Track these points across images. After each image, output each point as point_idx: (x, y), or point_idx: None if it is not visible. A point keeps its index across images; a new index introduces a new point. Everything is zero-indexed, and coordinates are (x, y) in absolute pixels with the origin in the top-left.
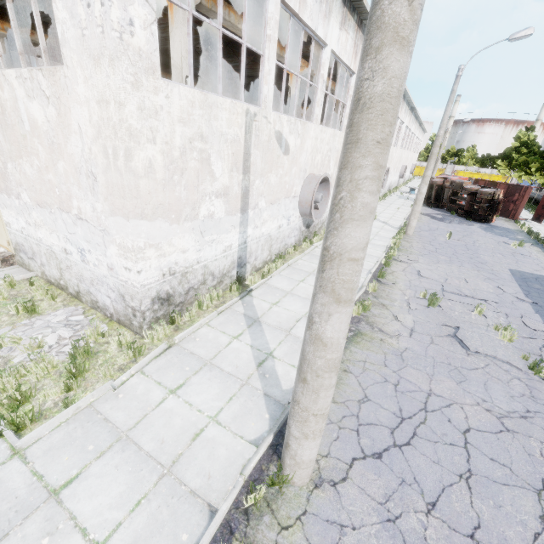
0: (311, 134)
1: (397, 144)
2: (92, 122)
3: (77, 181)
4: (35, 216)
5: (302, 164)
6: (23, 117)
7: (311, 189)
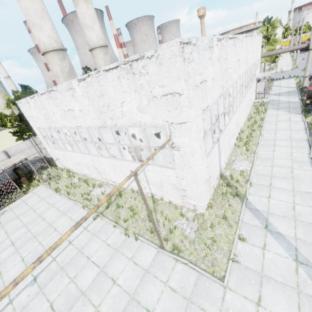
0: None
1: None
2: None
3: None
4: None
5: None
6: None
7: None
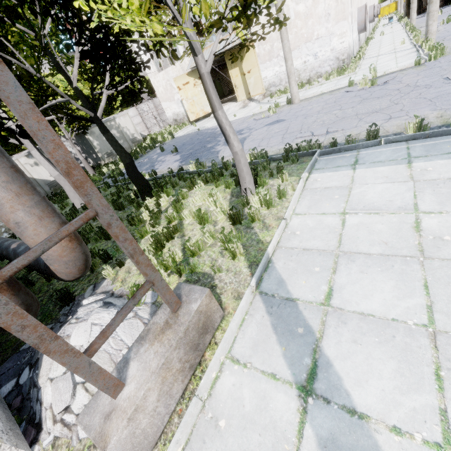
0: None
1: None
2: None
3: (319, 22)
4: None
5: (356, 2)
6: (291, 15)
7: (363, 13)
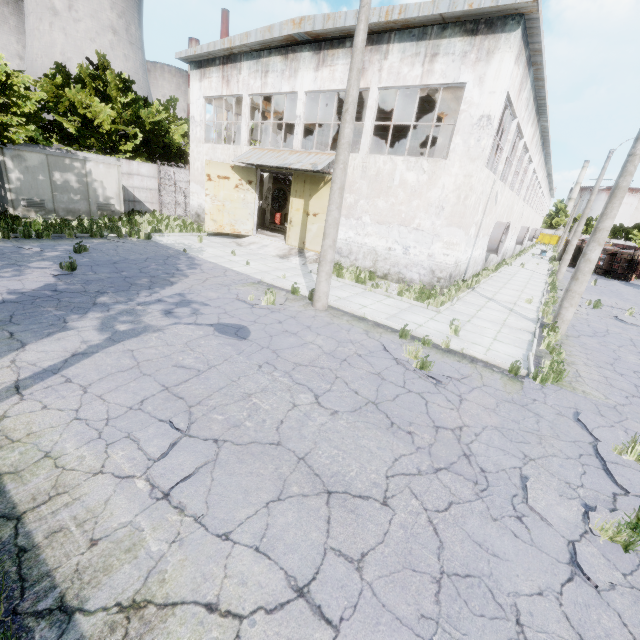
0: (504, 194)
1: (533, 207)
2: (455, 184)
3: (426, 210)
4: (369, 230)
5: (497, 213)
6: (395, 178)
7: (500, 231)
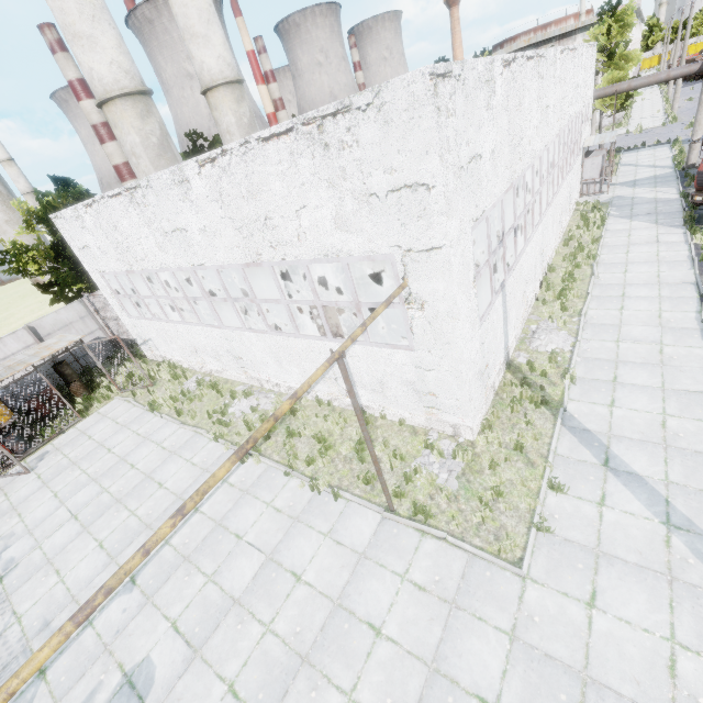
0: None
1: None
2: None
3: None
4: None
5: None
6: None
7: None
